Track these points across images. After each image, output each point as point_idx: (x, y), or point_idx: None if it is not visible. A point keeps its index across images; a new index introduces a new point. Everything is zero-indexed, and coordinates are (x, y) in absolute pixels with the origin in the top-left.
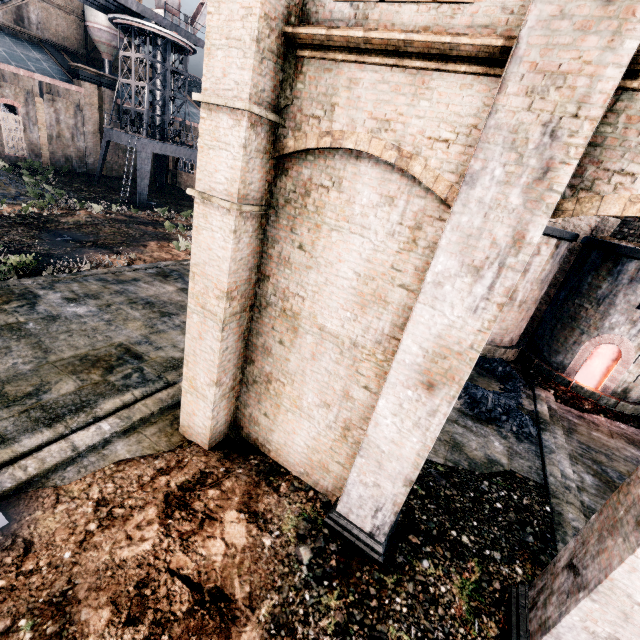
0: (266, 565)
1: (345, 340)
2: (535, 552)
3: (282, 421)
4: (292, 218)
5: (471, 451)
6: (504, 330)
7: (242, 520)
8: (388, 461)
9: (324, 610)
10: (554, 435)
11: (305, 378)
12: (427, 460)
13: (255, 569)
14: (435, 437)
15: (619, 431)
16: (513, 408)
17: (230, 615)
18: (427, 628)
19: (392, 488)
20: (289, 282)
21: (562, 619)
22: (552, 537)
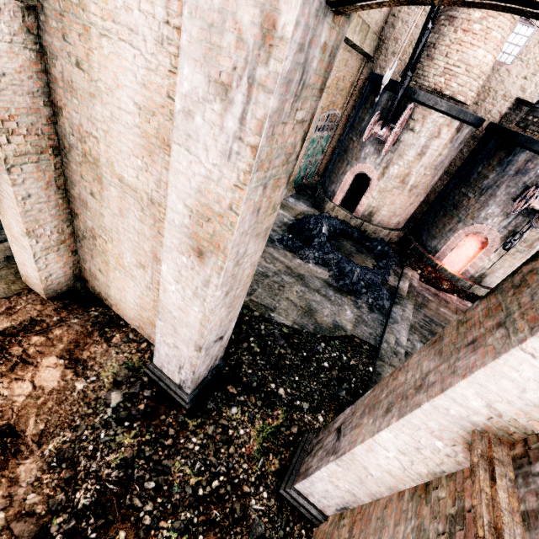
0: (70, 406)
1: (143, 195)
2: (342, 404)
3: (113, 278)
4: (59, 16)
5: (321, 317)
6: (392, 213)
7: (60, 366)
8: (180, 327)
9: (115, 447)
10: (404, 308)
11: (120, 236)
12: (275, 322)
13: (57, 410)
14: (212, 309)
15: (465, 309)
16: (375, 283)
17: (13, 449)
18: (212, 463)
19: (187, 351)
20: (80, 117)
21: (315, 472)
22: (363, 392)
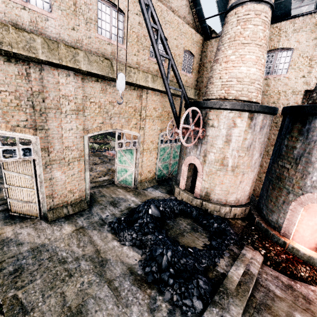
0: None
1: None
2: None
3: None
4: None
5: None
6: (225, 191)
7: None
8: None
9: None
10: (224, 314)
11: None
12: None
13: None
14: None
15: None
16: (189, 270)
17: None
18: None
19: None
20: None
21: None
22: None
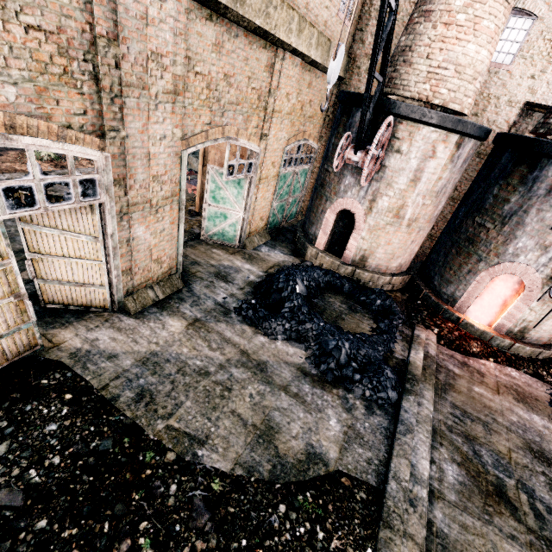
0: None
1: None
2: None
3: None
4: None
5: (287, 441)
6: (390, 254)
7: None
8: None
9: None
10: (420, 400)
11: None
12: (201, 470)
13: None
14: None
15: (509, 382)
16: (374, 362)
17: None
18: None
19: None
20: None
21: None
22: None
